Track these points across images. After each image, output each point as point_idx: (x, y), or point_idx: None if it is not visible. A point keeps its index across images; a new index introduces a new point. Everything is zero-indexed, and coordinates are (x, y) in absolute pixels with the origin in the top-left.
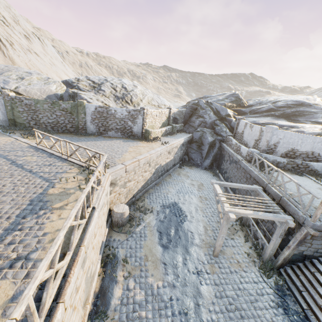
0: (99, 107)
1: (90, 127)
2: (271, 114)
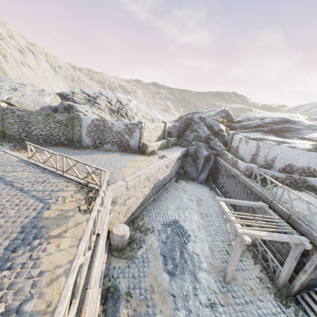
0: (96, 120)
1: (85, 139)
2: (260, 130)
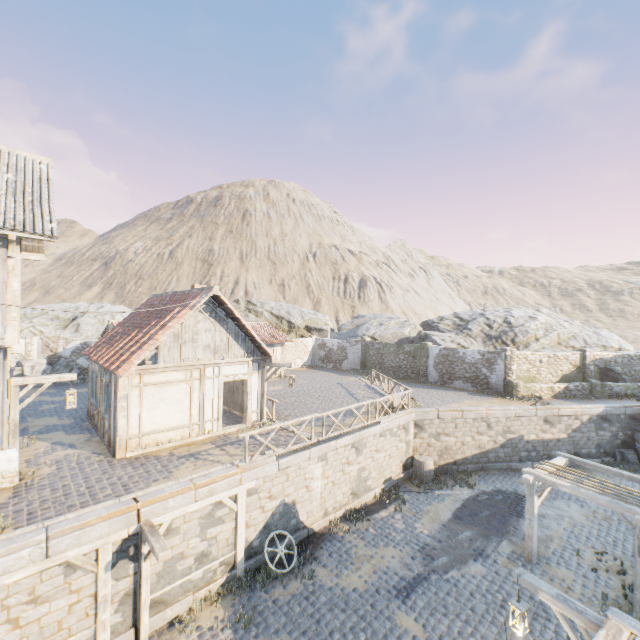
0: (444, 350)
1: (432, 373)
2: None
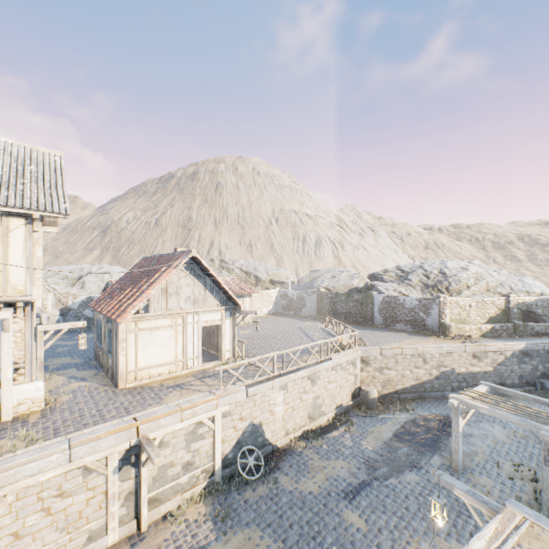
0: (387, 297)
1: (377, 317)
2: None
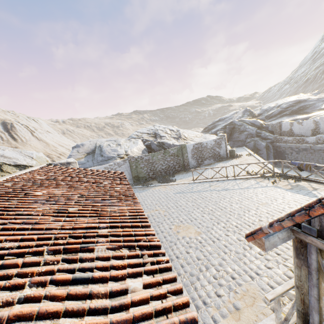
0: (195, 145)
1: (191, 162)
2: (284, 114)
